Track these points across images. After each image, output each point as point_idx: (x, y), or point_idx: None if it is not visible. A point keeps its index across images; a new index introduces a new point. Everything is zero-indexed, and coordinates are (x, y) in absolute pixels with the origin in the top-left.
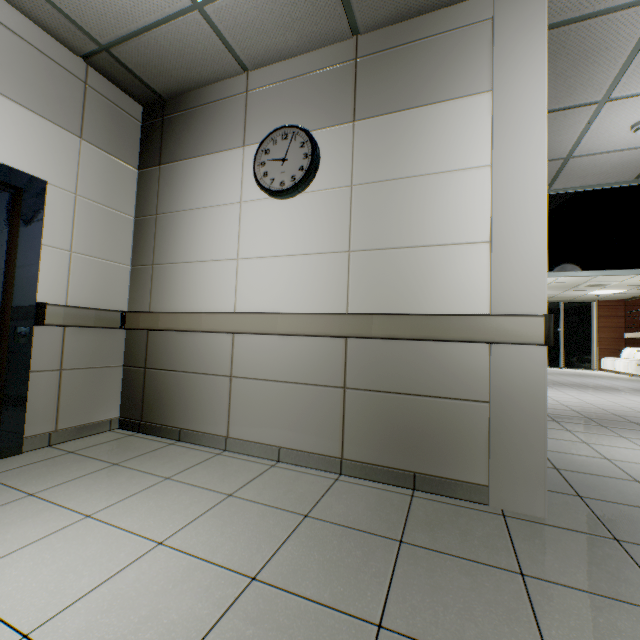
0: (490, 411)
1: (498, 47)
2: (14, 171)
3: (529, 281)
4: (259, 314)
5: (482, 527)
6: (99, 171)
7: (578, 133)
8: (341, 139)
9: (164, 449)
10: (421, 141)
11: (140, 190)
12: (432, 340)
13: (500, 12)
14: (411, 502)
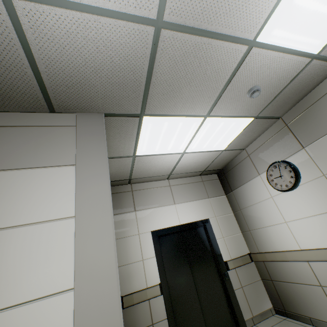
0: None
1: None
2: (201, 220)
3: None
4: (315, 250)
5: None
6: (217, 204)
7: None
8: (302, 157)
9: None
10: None
11: (229, 202)
12: None
13: None
14: None
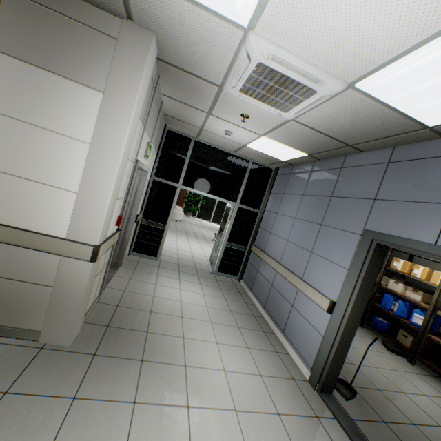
0: (52, 292)
1: (115, 65)
2: None
3: (93, 224)
4: None
5: (15, 361)
6: None
7: (203, 121)
8: None
9: None
10: (48, 101)
11: None
12: (22, 247)
13: (123, 40)
14: None
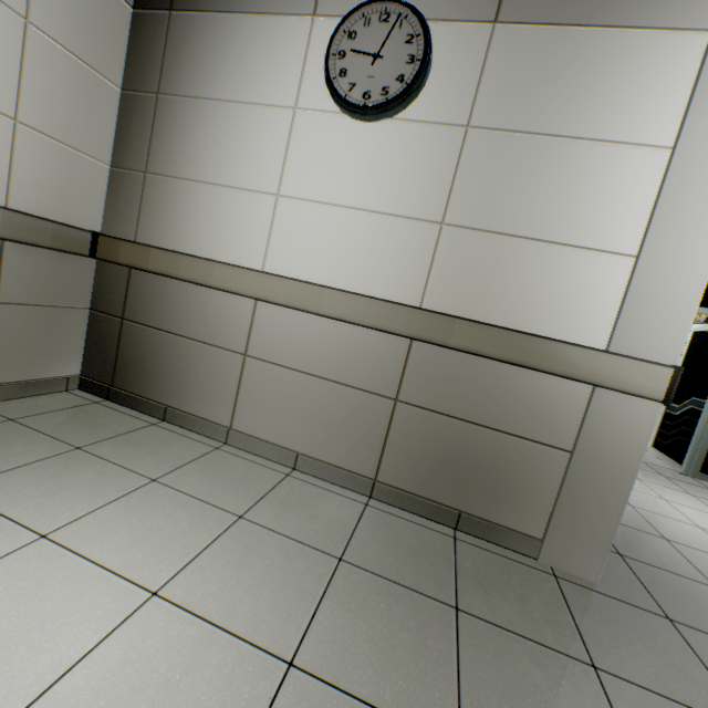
0: (570, 463)
1: None
2: None
3: (669, 320)
4: (299, 282)
5: (538, 592)
6: None
7: None
8: (469, 46)
9: (145, 431)
10: (586, 84)
11: (134, 45)
12: (526, 367)
13: None
14: (456, 548)
